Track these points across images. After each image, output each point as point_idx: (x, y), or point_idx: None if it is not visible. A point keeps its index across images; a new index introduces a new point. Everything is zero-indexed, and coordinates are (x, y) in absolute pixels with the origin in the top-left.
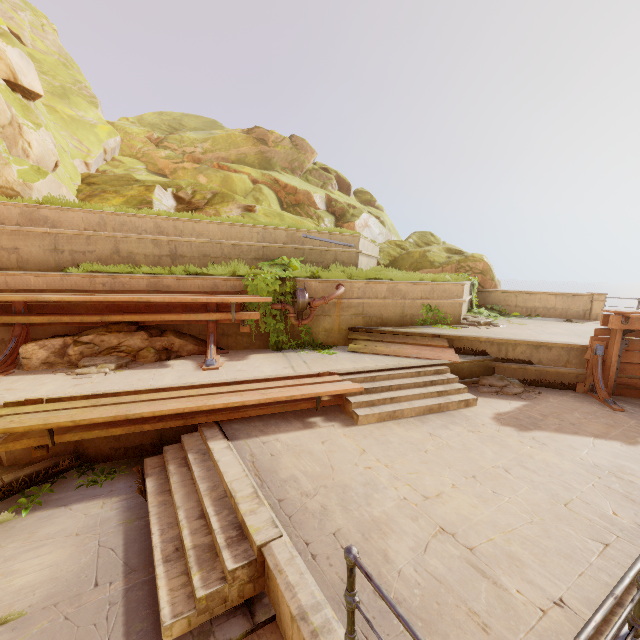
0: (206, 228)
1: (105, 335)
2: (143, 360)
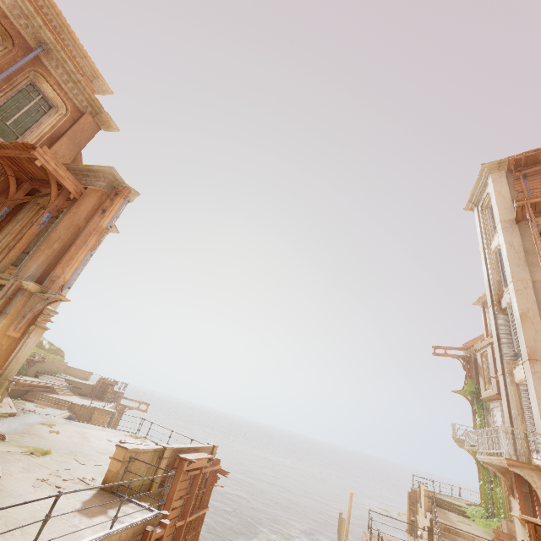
0: None
1: None
2: None
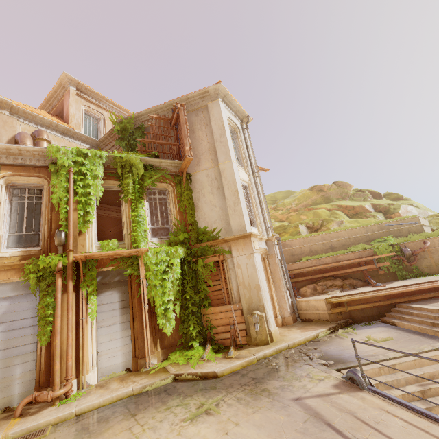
0: (340, 233)
1: (325, 281)
2: (346, 289)
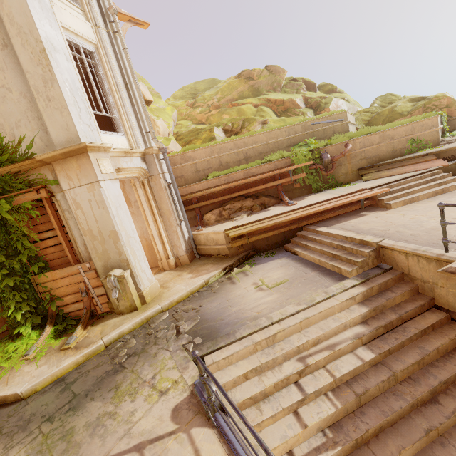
0: (258, 138)
1: (234, 203)
2: (255, 211)
